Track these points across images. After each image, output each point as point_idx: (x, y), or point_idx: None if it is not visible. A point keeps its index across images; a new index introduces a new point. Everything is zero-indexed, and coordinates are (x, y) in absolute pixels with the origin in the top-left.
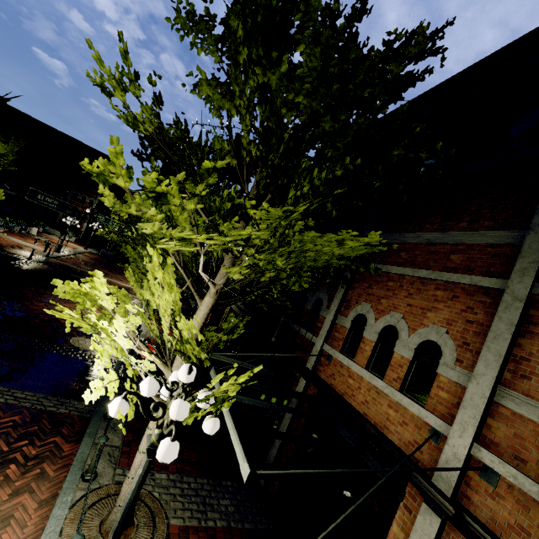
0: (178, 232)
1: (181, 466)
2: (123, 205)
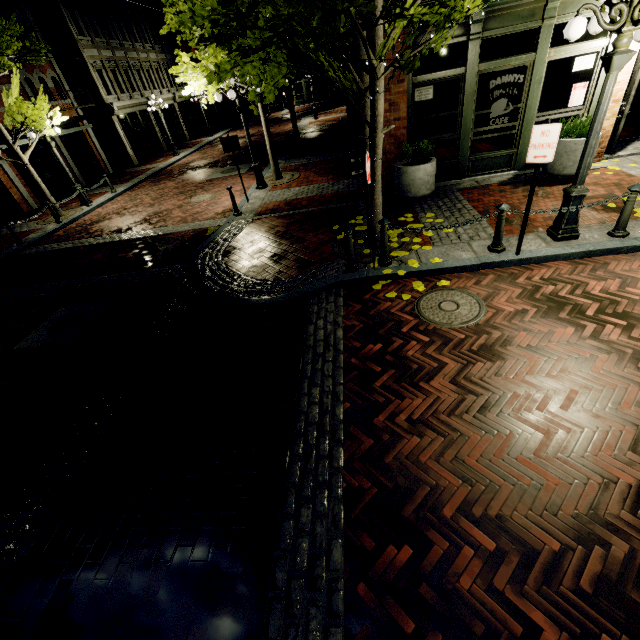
0: (31, 58)
1: (6, 236)
2: (0, 44)
